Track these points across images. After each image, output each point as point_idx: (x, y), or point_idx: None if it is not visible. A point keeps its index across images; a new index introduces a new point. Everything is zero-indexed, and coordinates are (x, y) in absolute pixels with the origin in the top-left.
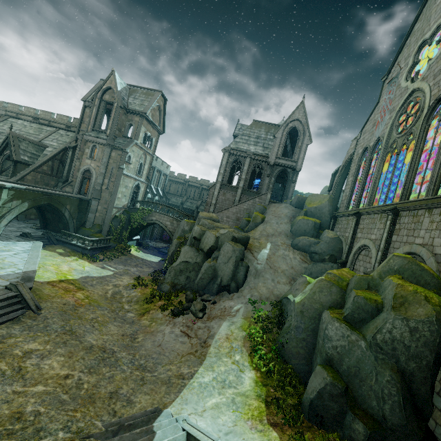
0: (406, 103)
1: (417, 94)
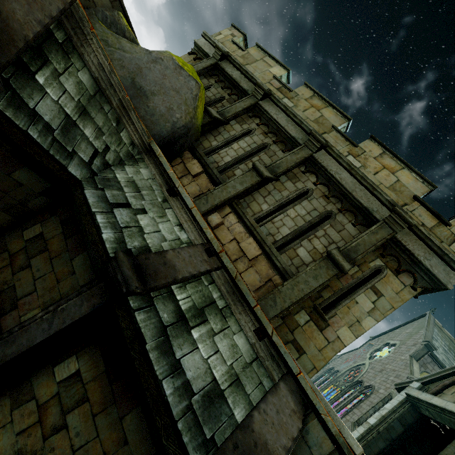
0: (359, 366)
1: (363, 367)
